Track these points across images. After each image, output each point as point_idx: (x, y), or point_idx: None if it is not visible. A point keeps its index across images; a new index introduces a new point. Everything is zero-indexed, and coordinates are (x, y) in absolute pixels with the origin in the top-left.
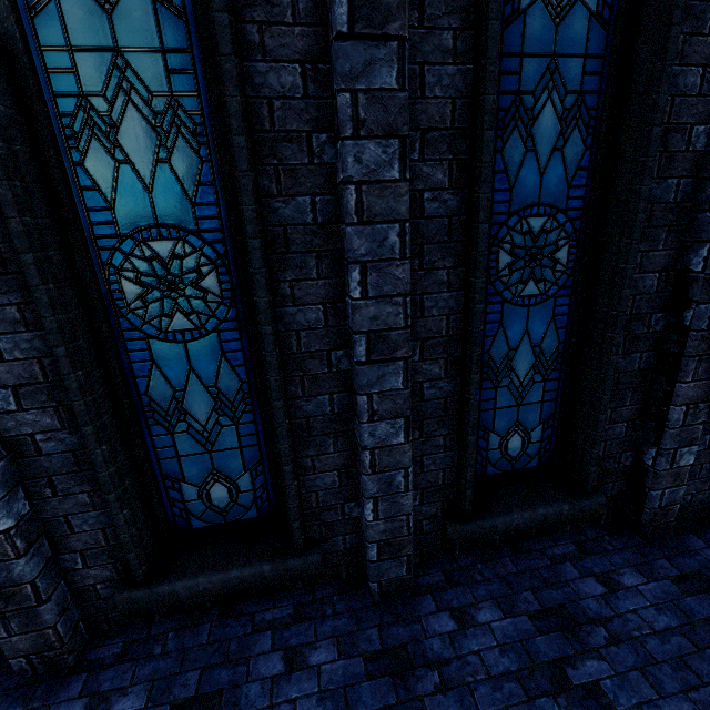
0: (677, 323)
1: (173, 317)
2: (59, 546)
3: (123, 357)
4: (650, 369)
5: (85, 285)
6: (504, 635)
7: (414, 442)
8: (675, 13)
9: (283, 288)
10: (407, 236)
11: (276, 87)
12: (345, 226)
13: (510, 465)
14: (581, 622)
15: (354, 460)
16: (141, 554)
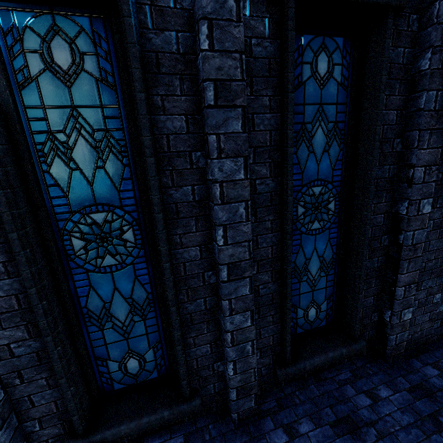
0: (395, 241)
1: (104, 258)
2: (23, 417)
3: (71, 285)
4: (383, 266)
5: (48, 243)
6: (317, 440)
7: (255, 321)
8: (381, 87)
9: (175, 239)
10: (249, 209)
11: (171, 128)
12: (213, 205)
13: (310, 326)
14: (360, 426)
15: (219, 336)
16: (81, 415)
